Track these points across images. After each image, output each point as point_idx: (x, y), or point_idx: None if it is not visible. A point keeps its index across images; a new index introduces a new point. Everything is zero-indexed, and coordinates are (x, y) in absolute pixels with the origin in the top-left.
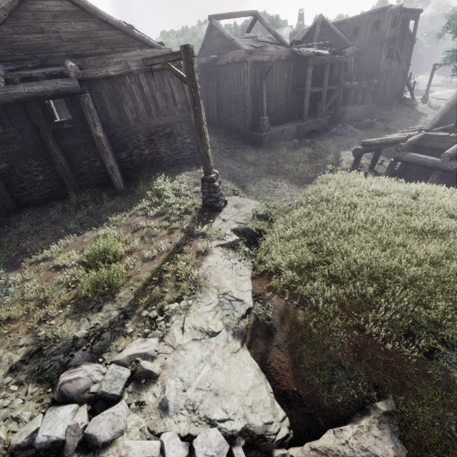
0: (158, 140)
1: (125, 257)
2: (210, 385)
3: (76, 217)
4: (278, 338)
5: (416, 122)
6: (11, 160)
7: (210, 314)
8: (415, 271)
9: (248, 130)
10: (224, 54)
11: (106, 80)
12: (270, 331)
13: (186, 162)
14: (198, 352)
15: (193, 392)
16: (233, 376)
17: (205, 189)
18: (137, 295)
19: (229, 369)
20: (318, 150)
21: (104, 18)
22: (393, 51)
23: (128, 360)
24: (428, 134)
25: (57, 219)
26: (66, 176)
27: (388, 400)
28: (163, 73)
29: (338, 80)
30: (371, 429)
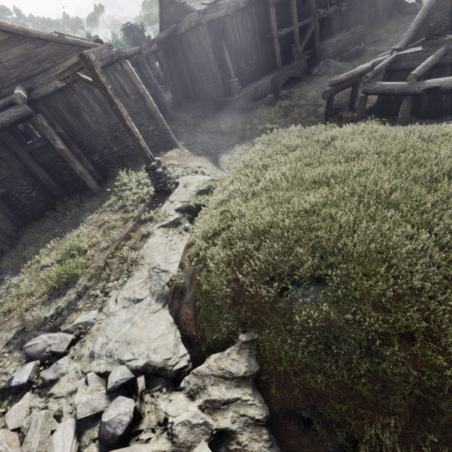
0: (123, 135)
1: (89, 250)
2: (126, 338)
3: (63, 222)
4: (187, 296)
5: None
6: (6, 185)
7: (139, 286)
8: (286, 224)
9: (222, 96)
10: (181, 21)
11: (58, 93)
12: (183, 292)
13: (156, 149)
14: (124, 316)
15: (113, 344)
16: (146, 330)
17: (151, 177)
18: (89, 280)
19: (145, 325)
20: (296, 99)
21: (35, 36)
22: None
23: (73, 328)
24: (399, 54)
25: (50, 227)
26: (53, 187)
27: (249, 333)
28: (107, 70)
29: (310, 11)
30: (231, 355)
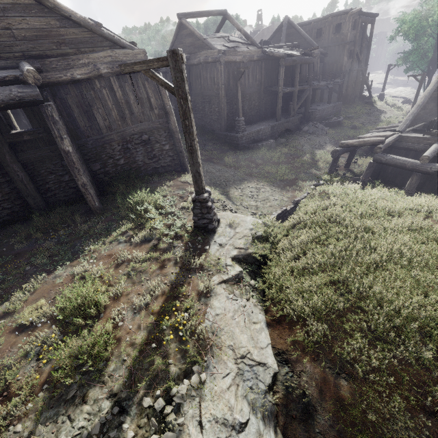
0: (135, 148)
1: (110, 306)
2: None
3: (44, 246)
4: (320, 420)
5: (378, 119)
6: None
7: (231, 393)
8: None
9: (224, 130)
10: (196, 54)
11: (72, 84)
12: (309, 411)
13: (166, 170)
14: None
15: None
16: None
17: (196, 210)
18: (133, 371)
19: None
20: (293, 149)
21: (66, 14)
22: (353, 52)
23: None
24: (402, 135)
25: (20, 250)
26: (29, 194)
27: None
28: (137, 76)
29: (307, 80)
30: None
